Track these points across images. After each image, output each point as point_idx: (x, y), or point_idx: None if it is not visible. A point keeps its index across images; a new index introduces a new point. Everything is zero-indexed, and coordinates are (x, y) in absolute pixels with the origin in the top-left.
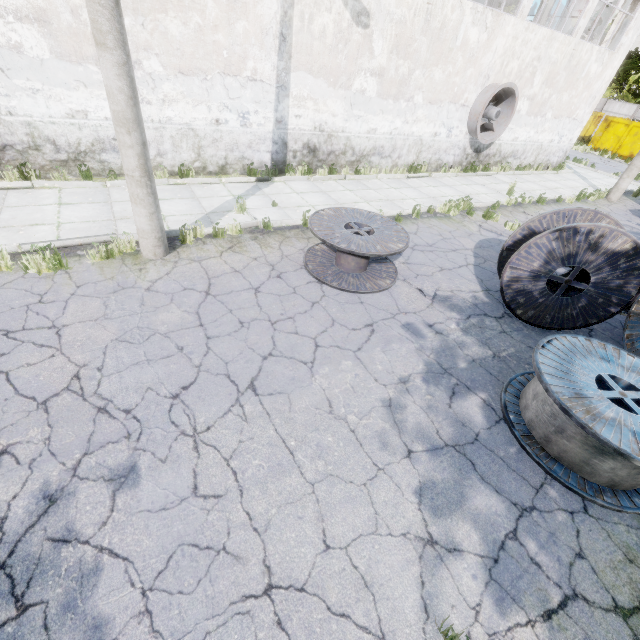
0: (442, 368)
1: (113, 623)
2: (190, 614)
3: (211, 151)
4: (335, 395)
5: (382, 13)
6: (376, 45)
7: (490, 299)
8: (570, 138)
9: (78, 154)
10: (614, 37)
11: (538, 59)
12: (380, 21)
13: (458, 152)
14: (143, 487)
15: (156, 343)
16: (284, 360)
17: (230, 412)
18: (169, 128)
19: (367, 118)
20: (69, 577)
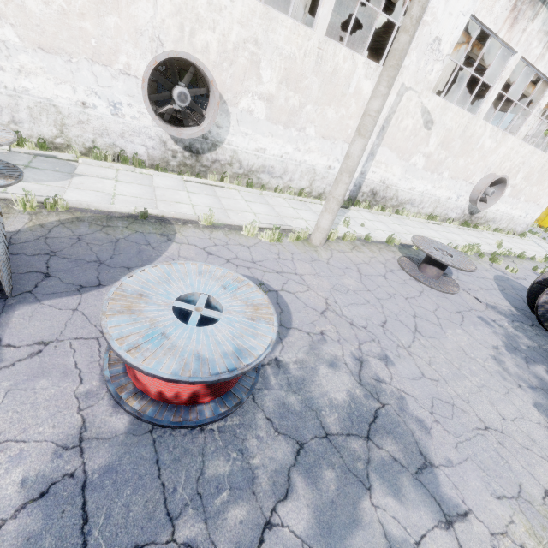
0: (513, 346)
1: (425, 421)
2: (457, 428)
3: (318, 183)
4: (463, 346)
5: (440, 123)
6: (431, 140)
7: (520, 313)
8: (532, 216)
9: (249, 172)
10: None
11: (523, 163)
12: (438, 127)
13: (459, 212)
14: (397, 366)
15: (353, 295)
16: (425, 320)
17: (415, 341)
18: (302, 166)
19: (412, 180)
20: (393, 397)
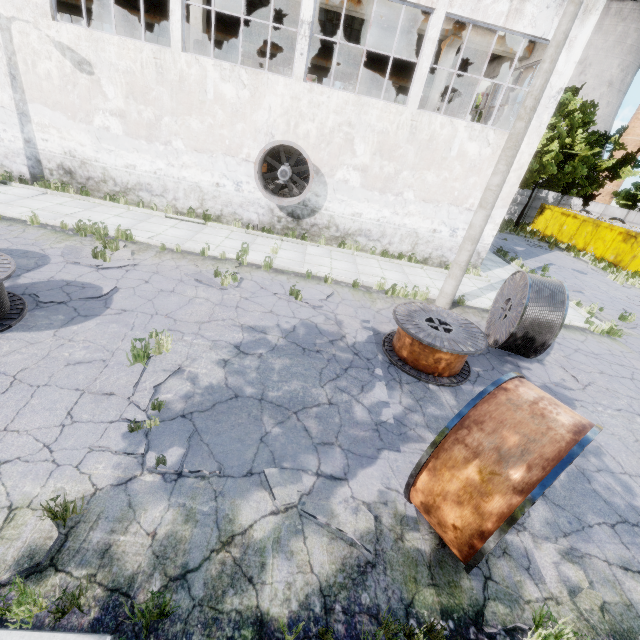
0: None
1: None
2: None
3: None
4: None
5: (105, 64)
6: (108, 90)
7: None
8: None
9: None
10: None
11: (350, 125)
12: (105, 70)
13: (263, 211)
14: None
15: None
16: None
17: None
18: None
19: (121, 153)
20: None
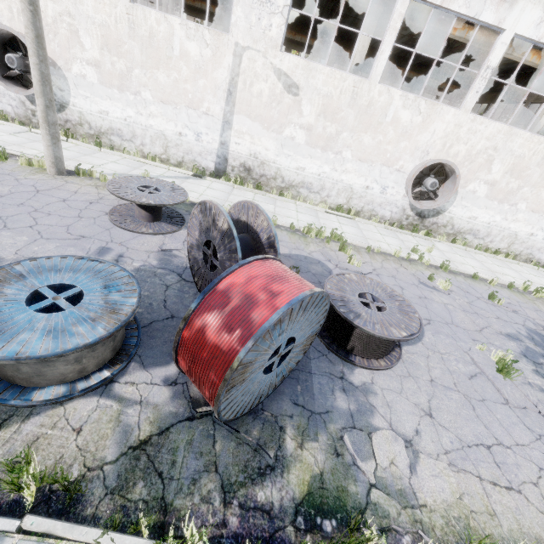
0: None
1: None
2: None
3: (174, 151)
4: None
5: (310, 88)
6: (305, 108)
7: None
8: None
9: (100, 133)
10: None
11: (494, 149)
12: (308, 93)
13: (396, 210)
14: None
15: None
16: None
17: None
18: (150, 131)
19: (296, 158)
20: None
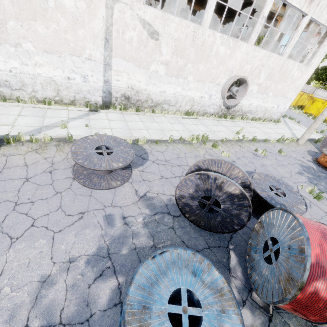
0: (107, 252)
1: None
2: None
3: (65, 92)
4: (11, 268)
5: (166, 34)
6: (163, 49)
7: None
8: (284, 107)
9: None
10: (309, 59)
11: (262, 65)
12: (165, 37)
13: (216, 107)
14: None
15: None
16: None
17: None
18: (39, 78)
19: (160, 85)
20: None
